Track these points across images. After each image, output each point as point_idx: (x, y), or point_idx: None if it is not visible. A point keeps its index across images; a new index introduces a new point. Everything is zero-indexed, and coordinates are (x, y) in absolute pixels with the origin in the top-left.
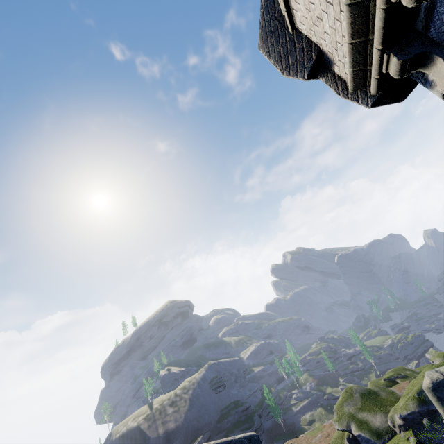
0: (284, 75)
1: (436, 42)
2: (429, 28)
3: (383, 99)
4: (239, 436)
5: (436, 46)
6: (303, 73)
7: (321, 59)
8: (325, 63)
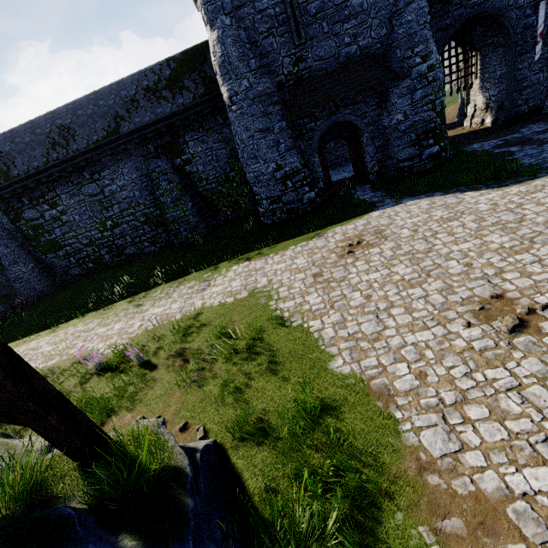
0: None
1: None
2: None
3: None
4: None
5: None
6: None
7: None
8: None
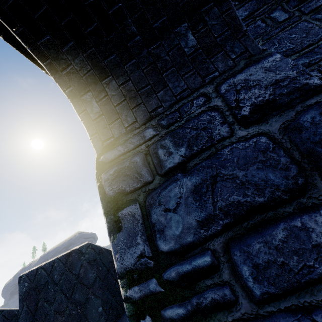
0: None
1: None
2: None
3: None
4: (13, 309)
5: None
6: None
7: None
8: None
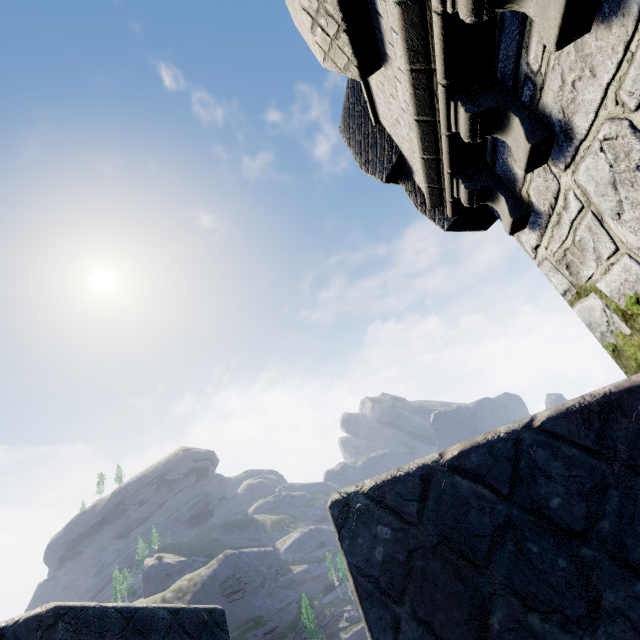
0: (363, 170)
1: (502, 180)
2: (495, 163)
3: (461, 225)
4: (196, 606)
5: (501, 183)
6: (382, 174)
7: (403, 163)
8: (406, 169)
